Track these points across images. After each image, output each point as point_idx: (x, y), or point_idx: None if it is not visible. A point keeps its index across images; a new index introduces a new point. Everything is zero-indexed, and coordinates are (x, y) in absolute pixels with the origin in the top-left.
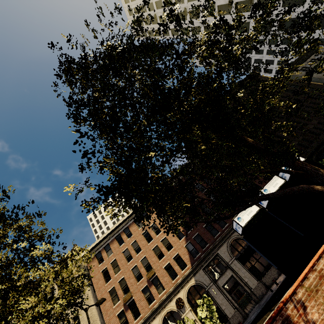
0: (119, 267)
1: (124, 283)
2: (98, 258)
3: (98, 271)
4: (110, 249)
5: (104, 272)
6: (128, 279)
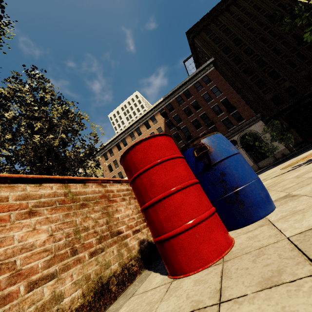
0: (118, 164)
1: (121, 175)
2: (105, 157)
3: (105, 164)
4: (112, 152)
5: (110, 165)
6: (123, 173)
